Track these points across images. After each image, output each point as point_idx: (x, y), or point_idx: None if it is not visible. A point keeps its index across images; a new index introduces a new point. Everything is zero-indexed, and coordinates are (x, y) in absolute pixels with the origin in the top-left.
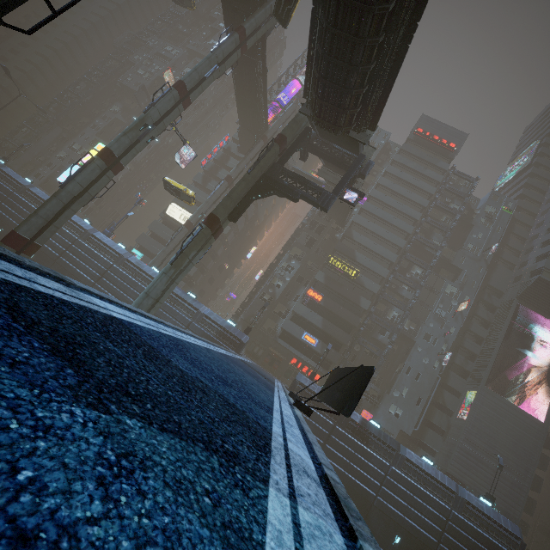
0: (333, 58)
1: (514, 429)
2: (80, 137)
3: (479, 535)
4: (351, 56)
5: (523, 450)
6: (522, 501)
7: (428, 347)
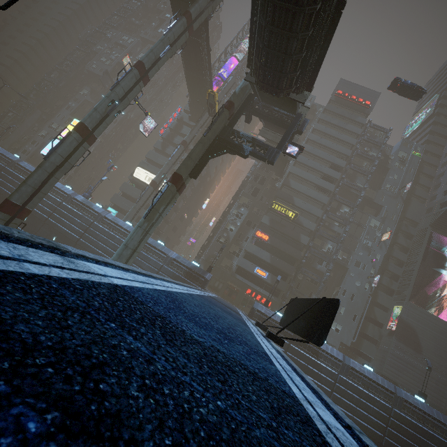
0: (275, 27)
1: (435, 335)
2: (57, 118)
3: (417, 428)
4: (292, 24)
5: (444, 352)
6: (446, 394)
7: (359, 272)
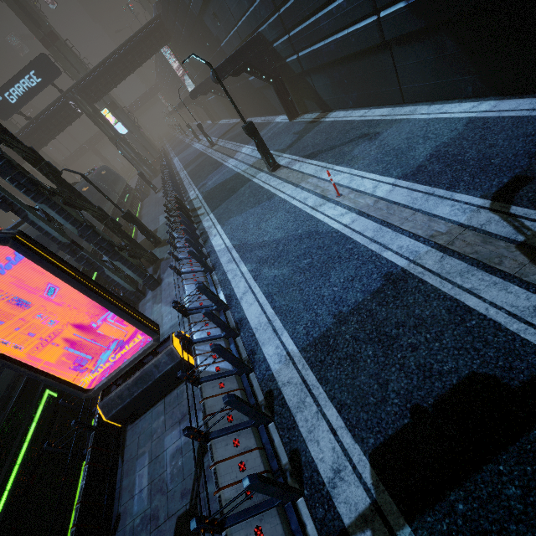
0: None
1: None
2: None
3: None
4: None
5: None
6: None
7: None
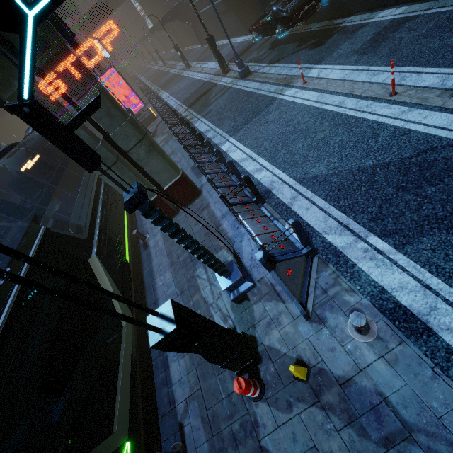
0: None
1: None
2: None
3: None
4: None
5: None
6: None
7: None
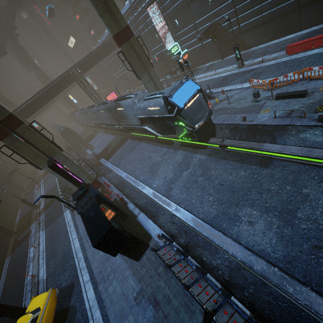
0: None
1: None
2: None
3: None
4: None
5: None
6: None
7: None
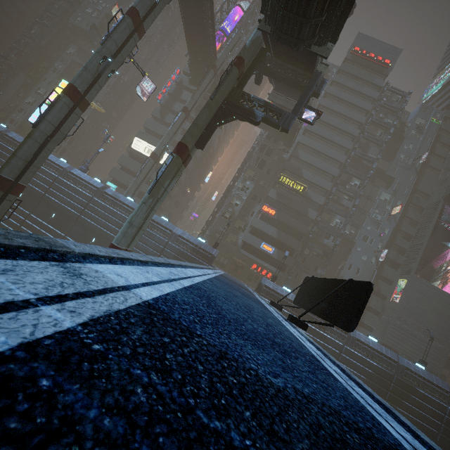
0: None
1: (438, 307)
2: (43, 82)
3: (416, 392)
4: None
5: (445, 323)
6: (443, 360)
7: (366, 247)
